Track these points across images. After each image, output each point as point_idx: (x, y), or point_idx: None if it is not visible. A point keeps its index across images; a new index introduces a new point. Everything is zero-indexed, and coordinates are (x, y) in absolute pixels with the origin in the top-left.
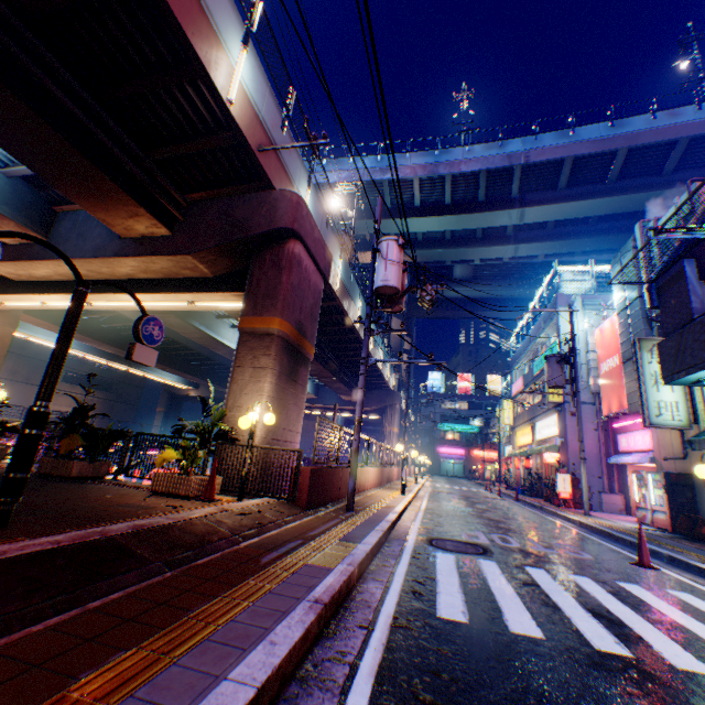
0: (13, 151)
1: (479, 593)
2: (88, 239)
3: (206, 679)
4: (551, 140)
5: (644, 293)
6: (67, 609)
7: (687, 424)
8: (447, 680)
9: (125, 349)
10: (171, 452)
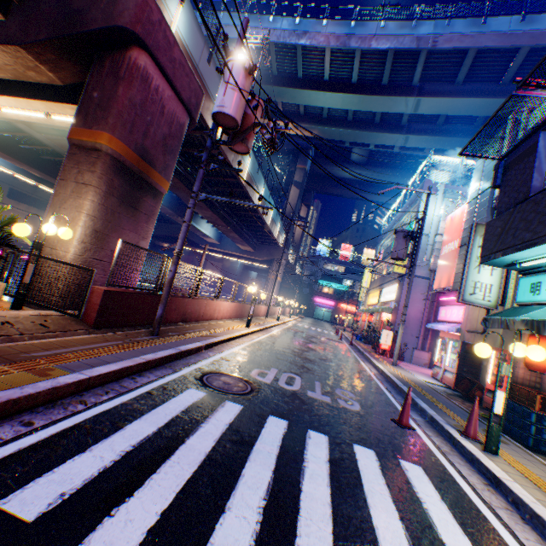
0: None
1: (149, 456)
2: None
3: None
4: (462, 27)
5: None
6: None
7: (495, 305)
8: None
9: (44, 173)
10: None
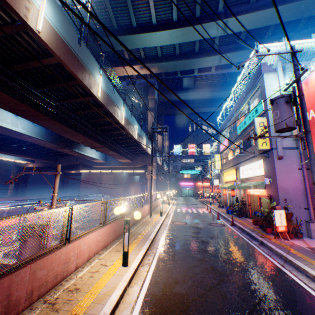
0: None
1: None
2: None
3: None
4: None
5: None
6: None
7: None
8: None
9: None
10: None
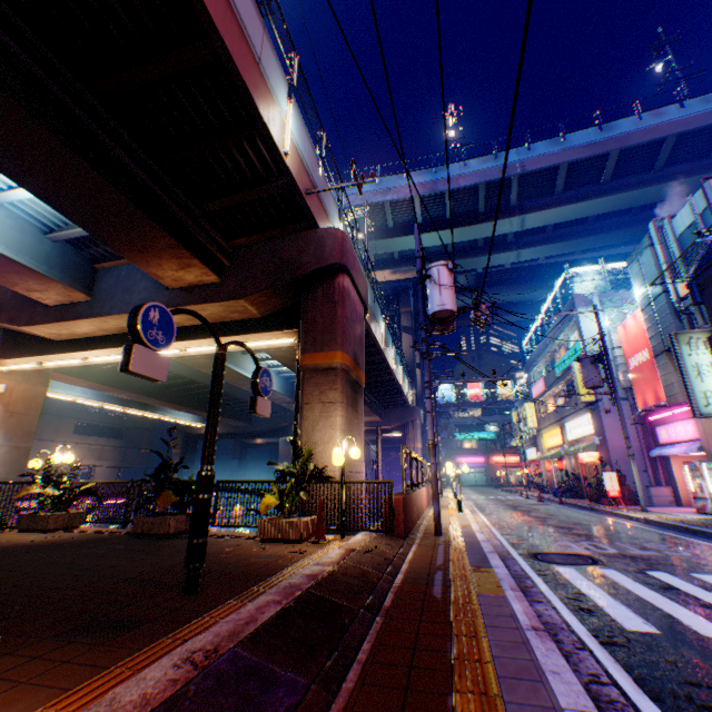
0: (78, 219)
1: (637, 602)
2: (134, 293)
3: (548, 711)
4: (544, 148)
5: (669, 288)
6: (348, 664)
7: None
8: (706, 687)
9: (145, 395)
10: (270, 497)
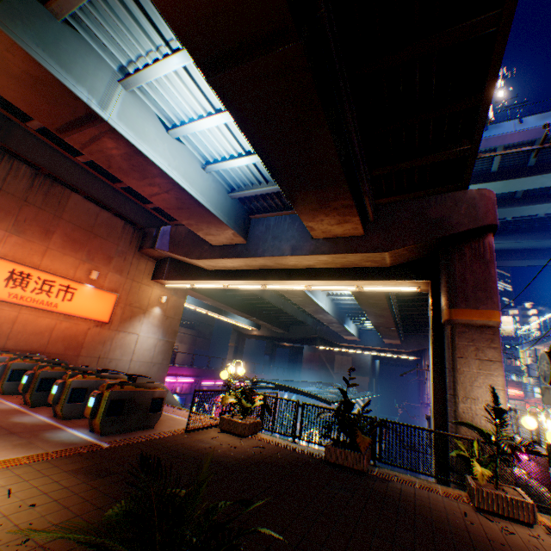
0: (285, 185)
1: None
2: (282, 240)
3: None
4: None
5: None
6: None
7: None
8: None
9: (228, 305)
10: (475, 462)
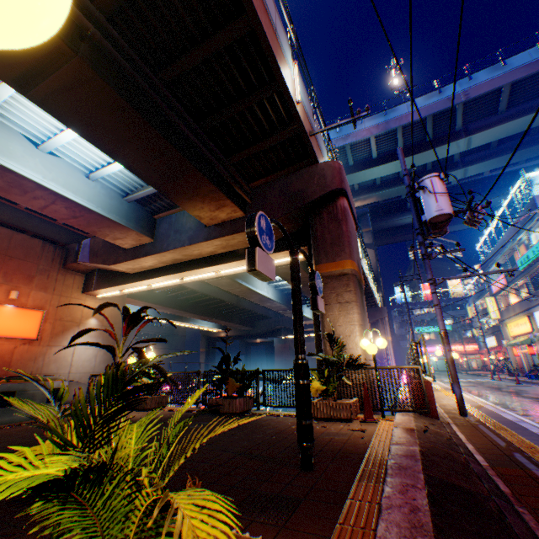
0: (150, 180)
1: None
2: (182, 233)
3: None
4: (485, 76)
5: None
6: None
7: None
8: None
9: (182, 310)
10: (315, 382)
